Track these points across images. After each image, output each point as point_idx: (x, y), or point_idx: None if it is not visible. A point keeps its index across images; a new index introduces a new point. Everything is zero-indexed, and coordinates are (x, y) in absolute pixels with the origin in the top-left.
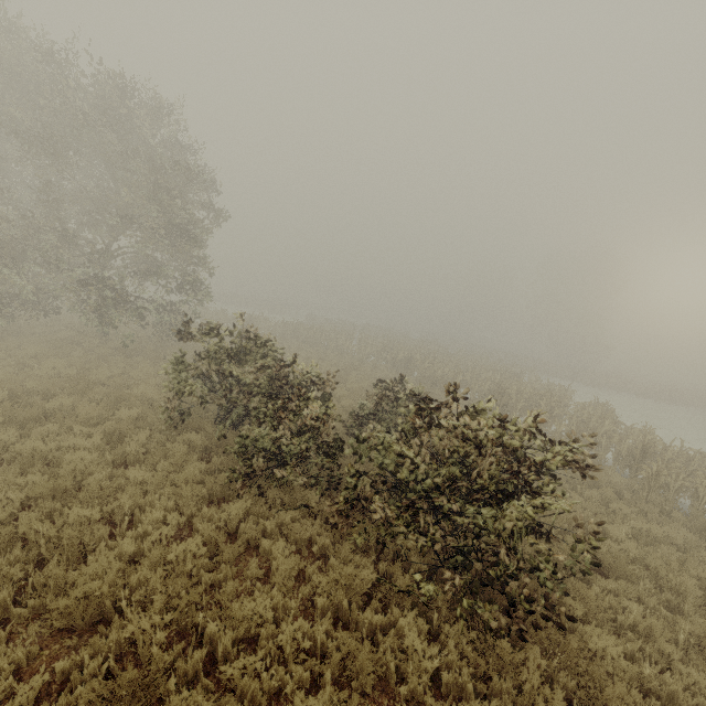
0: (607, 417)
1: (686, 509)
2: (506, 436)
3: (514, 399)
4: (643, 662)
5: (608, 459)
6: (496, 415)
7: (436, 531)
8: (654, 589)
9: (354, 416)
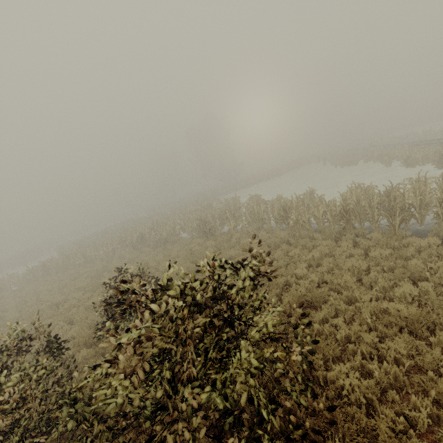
0: (260, 203)
1: (316, 226)
2: (198, 296)
3: (213, 223)
4: (366, 359)
5: (273, 225)
6: (185, 274)
7: (197, 417)
8: (338, 295)
9: (96, 331)
